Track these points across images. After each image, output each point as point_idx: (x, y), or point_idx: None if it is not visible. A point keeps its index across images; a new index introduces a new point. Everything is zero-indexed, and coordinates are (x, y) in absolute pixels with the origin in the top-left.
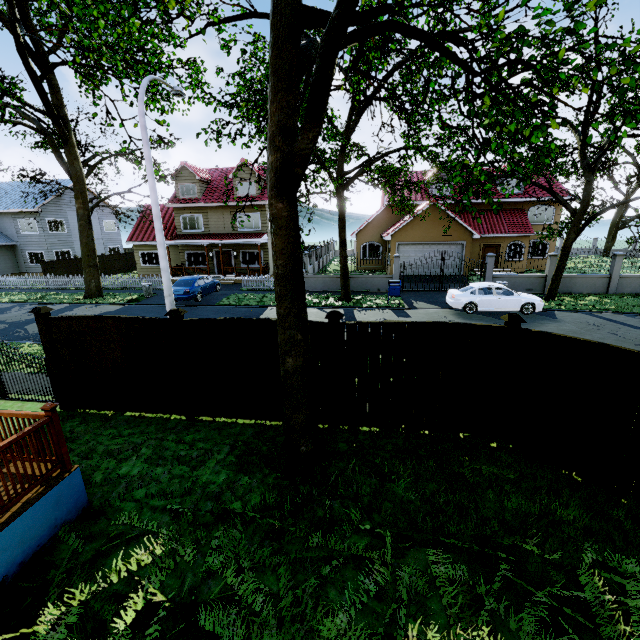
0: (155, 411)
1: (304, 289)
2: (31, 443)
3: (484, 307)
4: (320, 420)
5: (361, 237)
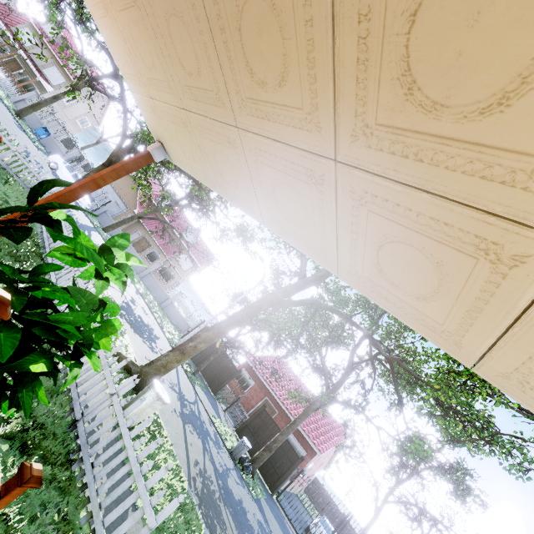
0: None
1: None
2: None
3: (60, 173)
4: None
5: None
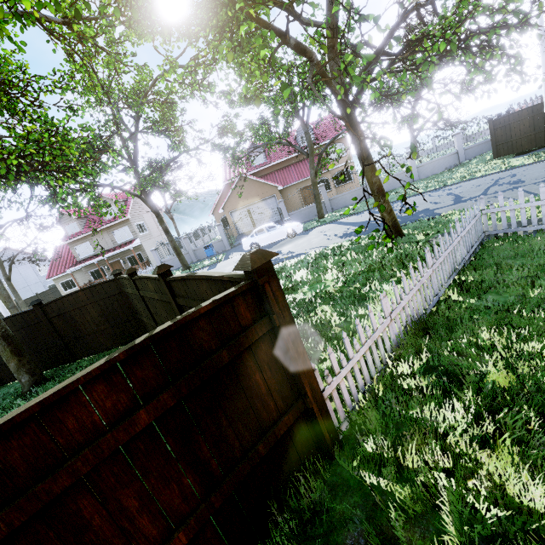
0: None
1: None
2: None
3: (263, 243)
4: (66, 362)
5: (217, 214)
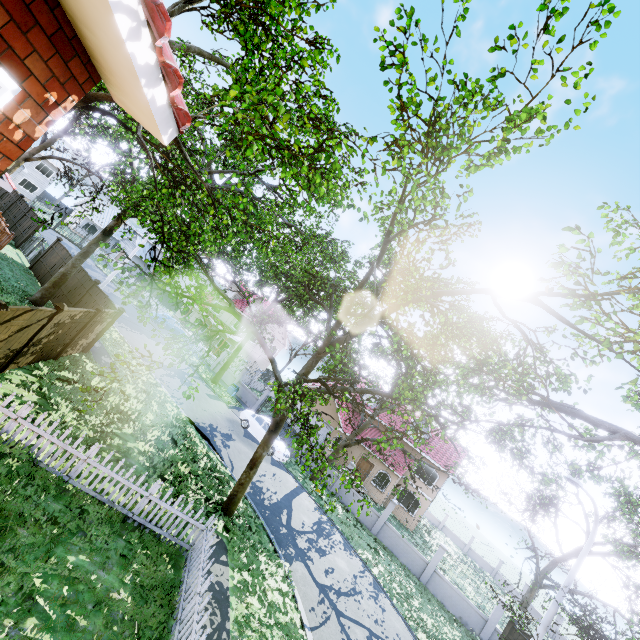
0: (41, 283)
1: (85, 256)
2: (0, 233)
3: (251, 429)
4: None
5: None
